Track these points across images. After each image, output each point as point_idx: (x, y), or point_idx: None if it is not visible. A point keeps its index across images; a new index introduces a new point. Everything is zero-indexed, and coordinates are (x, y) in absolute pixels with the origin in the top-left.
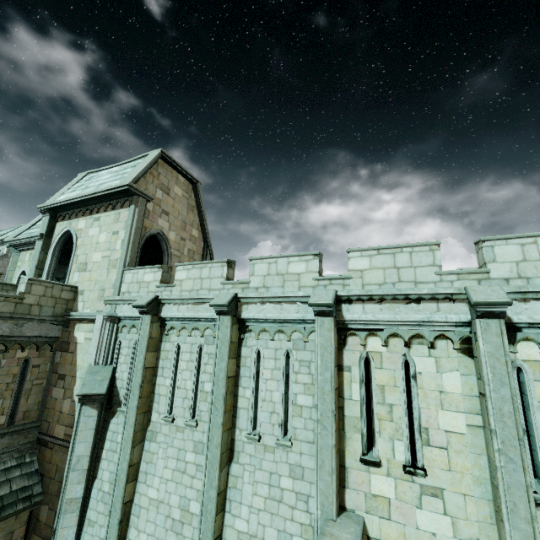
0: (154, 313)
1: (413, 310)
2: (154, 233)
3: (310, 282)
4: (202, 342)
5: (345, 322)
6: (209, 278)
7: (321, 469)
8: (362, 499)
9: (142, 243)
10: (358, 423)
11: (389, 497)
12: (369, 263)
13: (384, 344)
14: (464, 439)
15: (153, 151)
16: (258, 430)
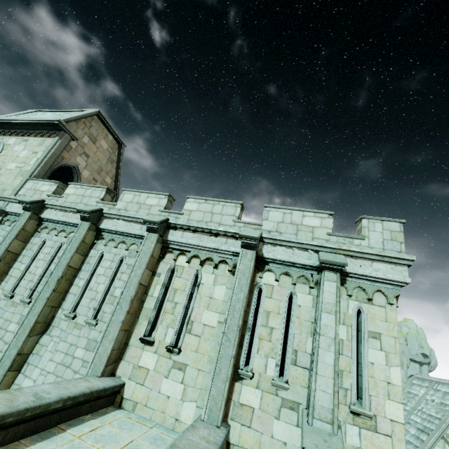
0: (36, 212)
1: (211, 241)
2: (70, 165)
3: (156, 212)
4: (64, 241)
5: (168, 242)
6: (90, 196)
7: (106, 338)
8: (130, 369)
9: (55, 167)
10: (150, 313)
11: (149, 368)
12: (197, 207)
13: (187, 261)
14: (213, 330)
15: (93, 109)
16: (76, 311)
